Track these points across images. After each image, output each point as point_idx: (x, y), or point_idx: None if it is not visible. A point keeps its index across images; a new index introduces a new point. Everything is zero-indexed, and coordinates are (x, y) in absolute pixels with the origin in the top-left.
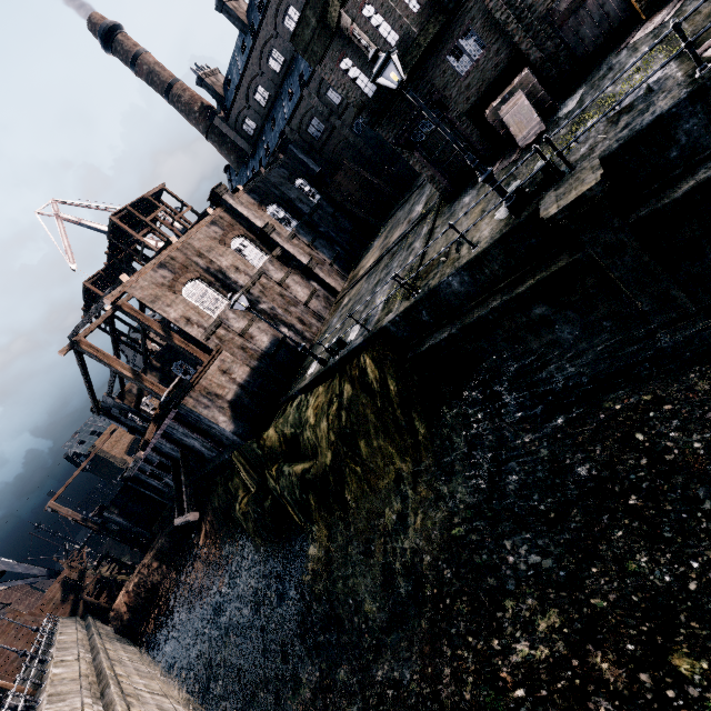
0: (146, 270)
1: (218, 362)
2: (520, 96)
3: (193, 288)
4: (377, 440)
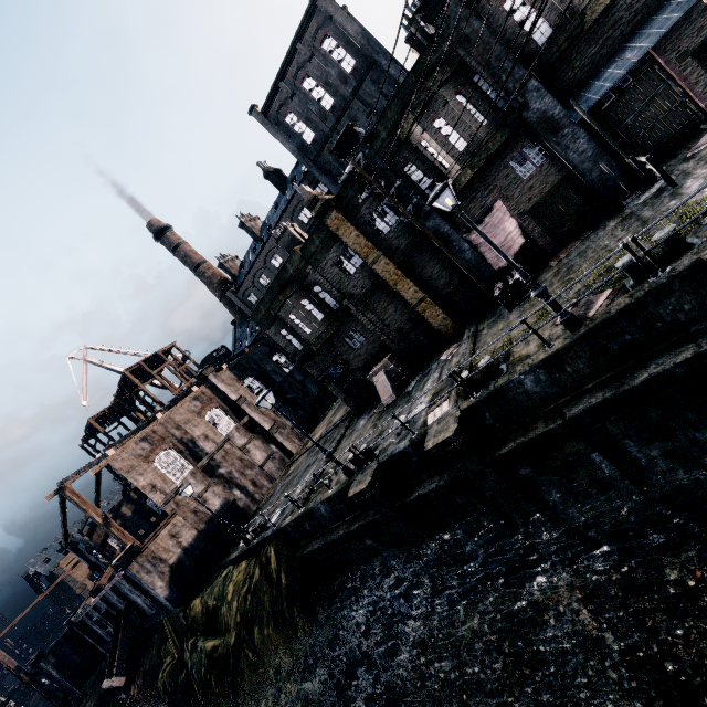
0: (130, 444)
1: (170, 526)
2: (383, 374)
3: (166, 456)
4: (267, 628)
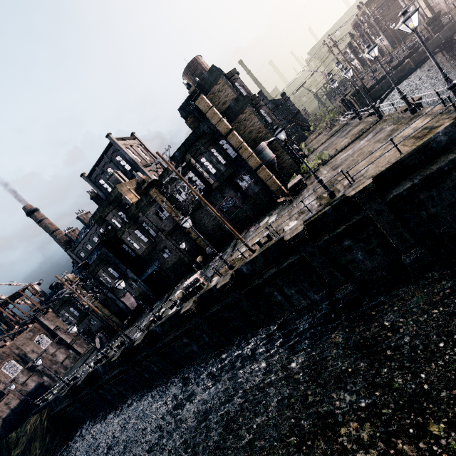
0: None
1: (5, 399)
2: (98, 338)
3: (9, 364)
4: (37, 442)
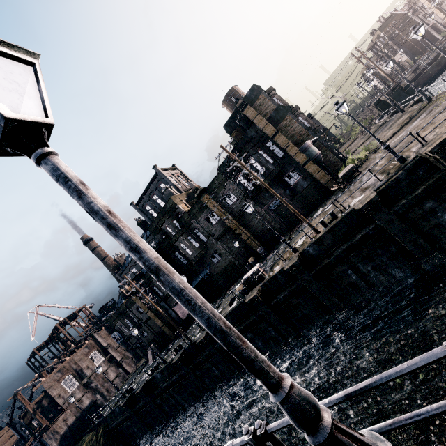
0: (52, 374)
1: (64, 415)
2: (150, 351)
3: (67, 379)
4: None
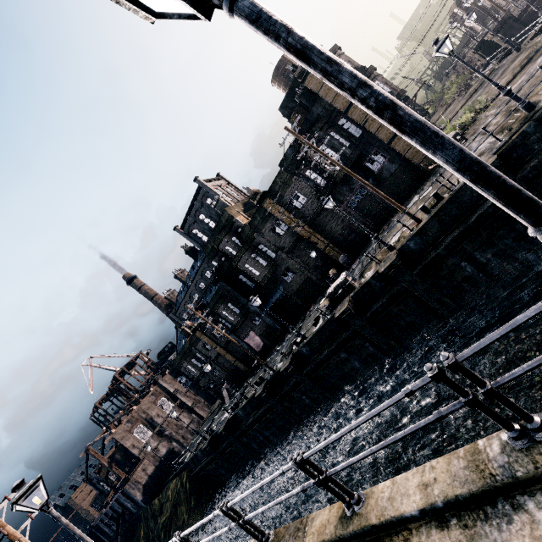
0: (122, 425)
1: (142, 465)
2: (225, 390)
3: (139, 429)
4: (182, 506)
